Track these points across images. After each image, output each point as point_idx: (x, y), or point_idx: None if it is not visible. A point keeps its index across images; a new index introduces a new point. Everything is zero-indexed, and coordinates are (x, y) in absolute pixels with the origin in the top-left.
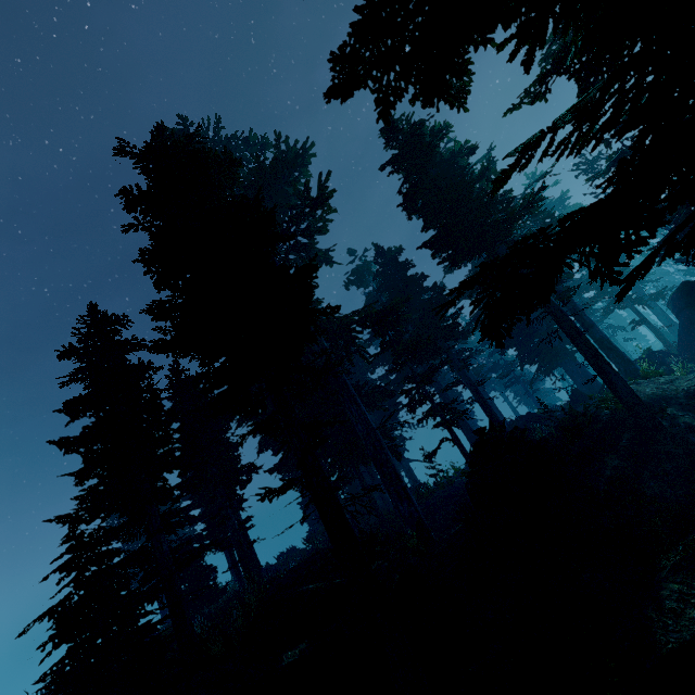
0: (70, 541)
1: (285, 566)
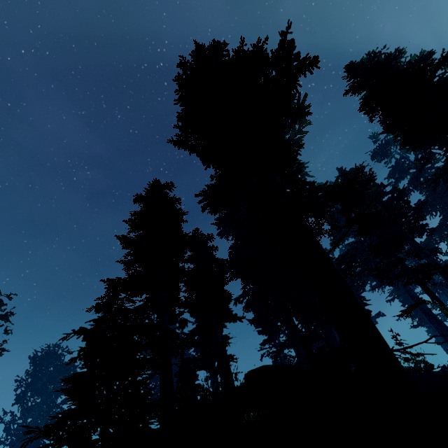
0: (109, 291)
1: None
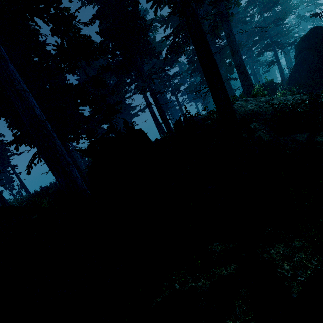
0: None
1: None
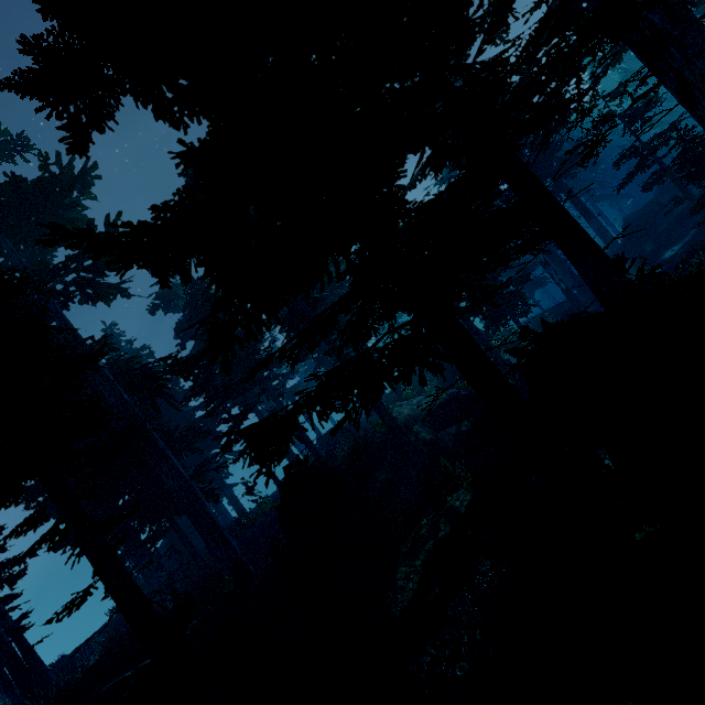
0: None
1: (83, 649)
